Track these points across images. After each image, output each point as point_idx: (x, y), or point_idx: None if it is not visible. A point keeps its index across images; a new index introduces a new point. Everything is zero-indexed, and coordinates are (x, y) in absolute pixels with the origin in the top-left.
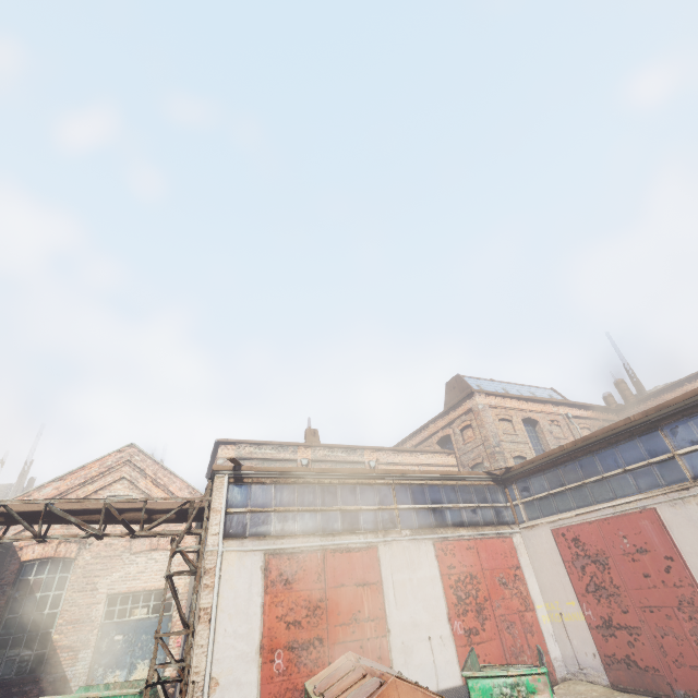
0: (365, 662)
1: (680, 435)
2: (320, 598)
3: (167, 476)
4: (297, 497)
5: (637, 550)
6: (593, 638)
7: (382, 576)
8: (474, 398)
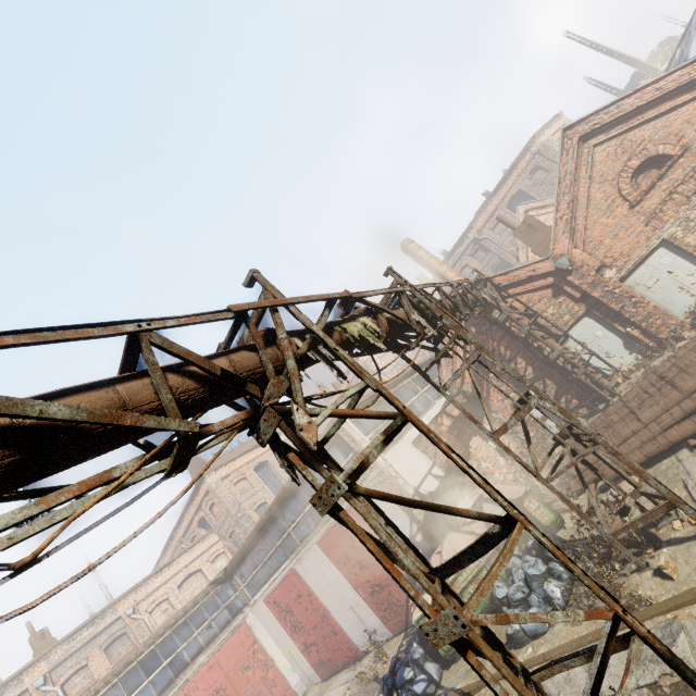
0: None
1: (287, 519)
2: None
3: None
4: None
5: (298, 596)
6: (306, 658)
7: None
8: (206, 481)
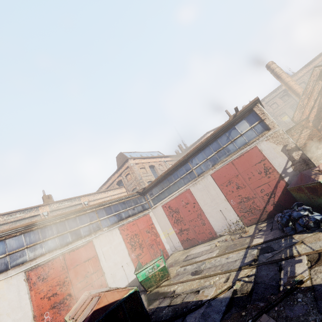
0: (93, 292)
1: (193, 162)
2: (65, 277)
3: None
4: (40, 235)
5: (186, 204)
6: (178, 237)
7: (97, 252)
8: (129, 161)
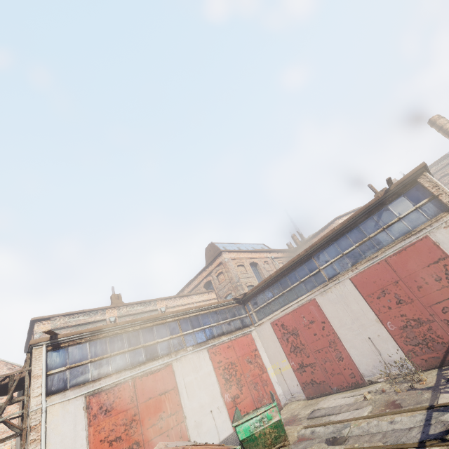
0: (171, 445)
1: (321, 259)
2: (134, 413)
3: None
4: (108, 347)
5: (310, 322)
6: (296, 376)
7: (177, 382)
8: (222, 255)
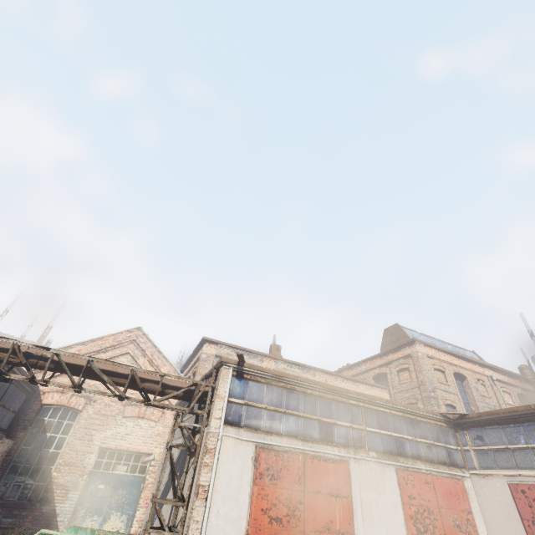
0: None
1: None
2: (299, 499)
3: (160, 358)
4: (284, 400)
5: None
6: None
7: (352, 491)
8: (415, 346)
